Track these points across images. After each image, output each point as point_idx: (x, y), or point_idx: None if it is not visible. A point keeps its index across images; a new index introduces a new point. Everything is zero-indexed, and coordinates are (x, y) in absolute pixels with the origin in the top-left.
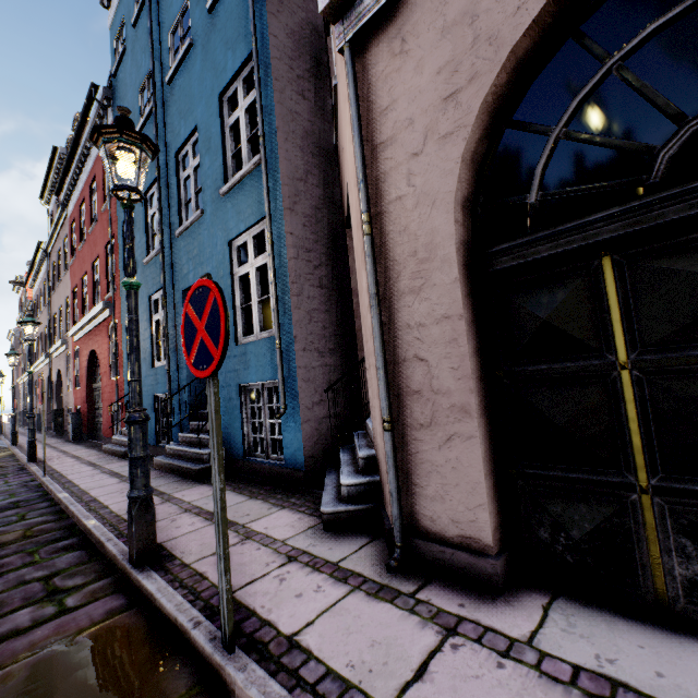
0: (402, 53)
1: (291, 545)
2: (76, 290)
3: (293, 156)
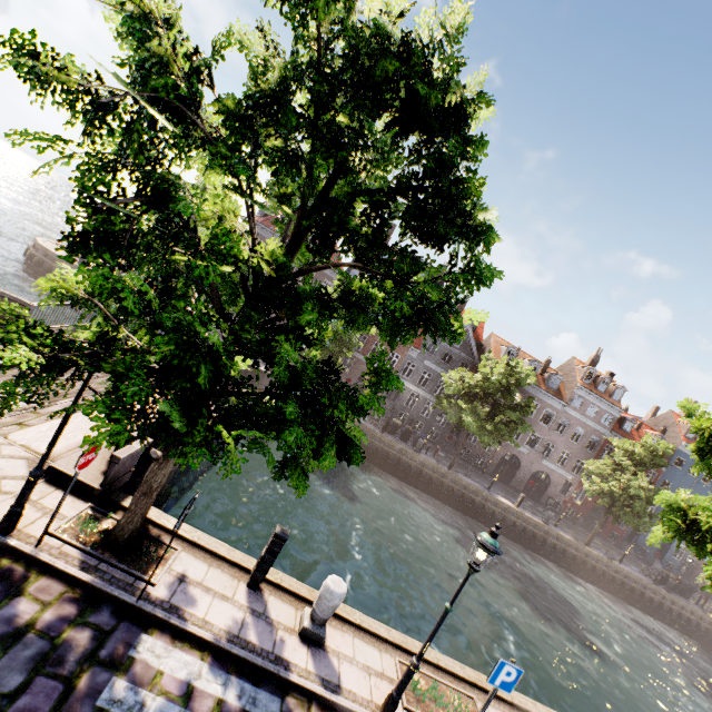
0: None
1: None
2: None
3: None
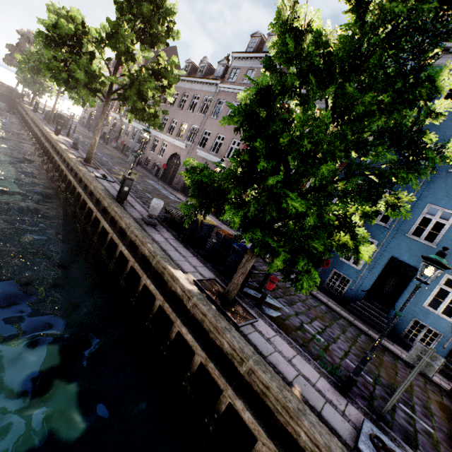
0: None
1: None
2: None
3: None
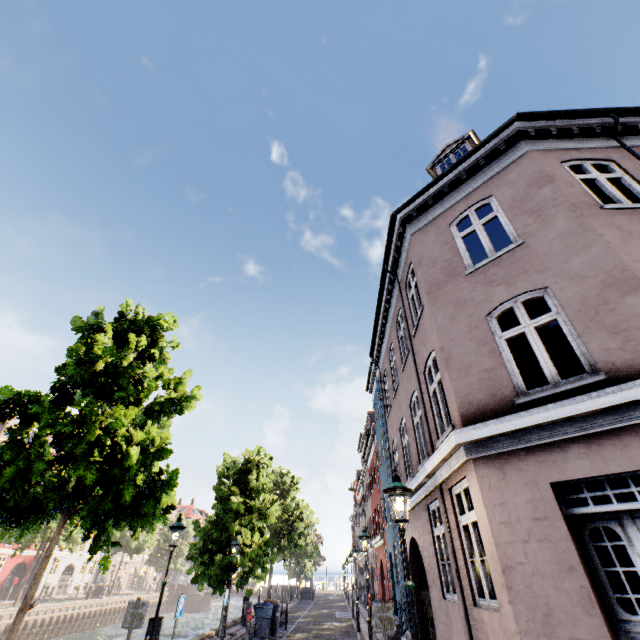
0: None
1: None
2: (373, 514)
3: None
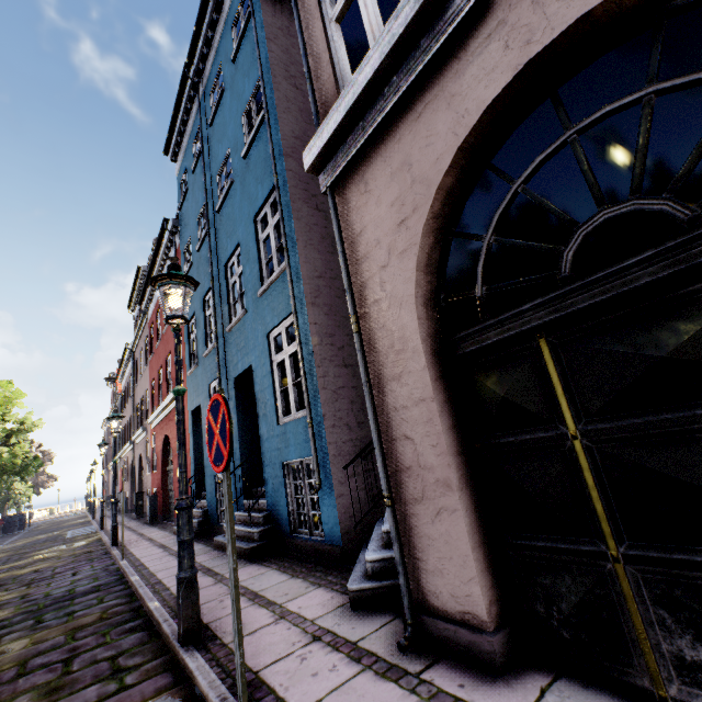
0: (367, 192)
1: (318, 625)
2: (154, 382)
3: (312, 259)
